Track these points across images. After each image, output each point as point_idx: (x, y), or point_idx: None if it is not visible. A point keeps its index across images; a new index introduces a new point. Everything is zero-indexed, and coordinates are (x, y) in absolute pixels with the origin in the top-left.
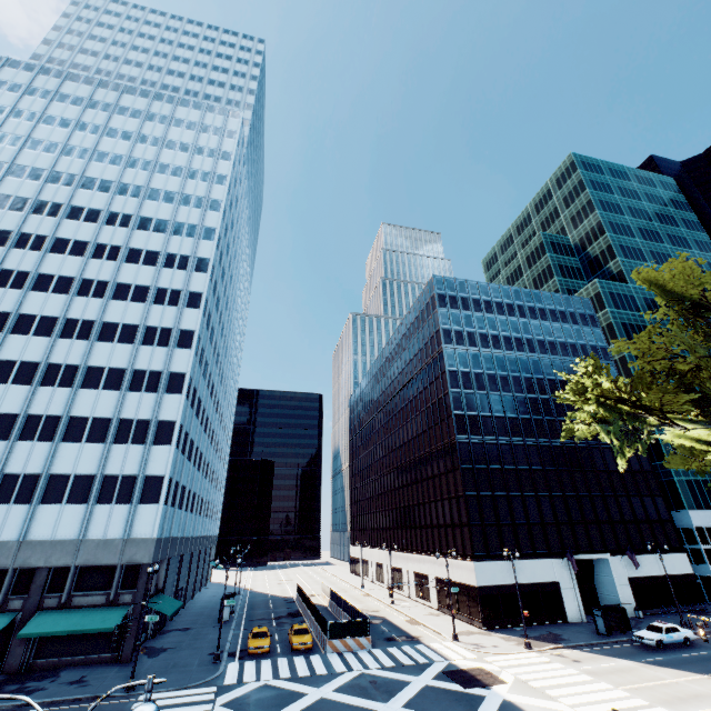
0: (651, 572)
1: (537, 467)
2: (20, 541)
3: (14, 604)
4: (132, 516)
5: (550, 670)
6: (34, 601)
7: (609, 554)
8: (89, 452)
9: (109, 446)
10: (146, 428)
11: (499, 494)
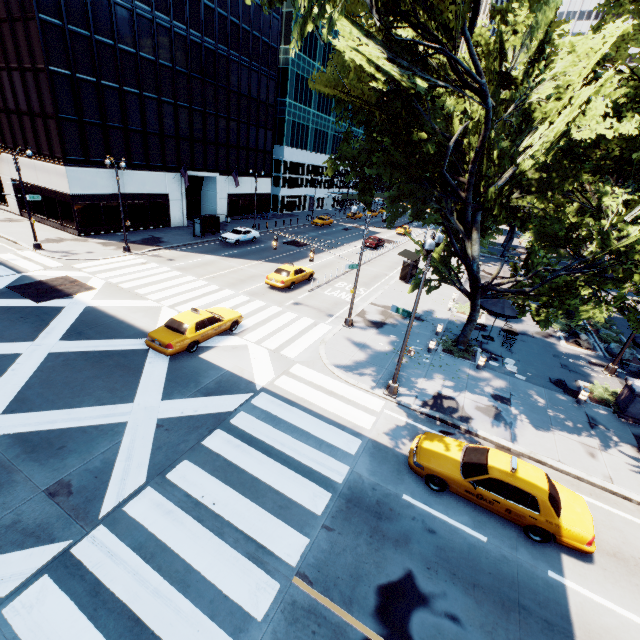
0: (245, 191)
1: (166, 62)
2: None
3: None
4: None
5: (145, 271)
6: None
7: (219, 174)
8: None
9: None
10: None
11: (108, 85)
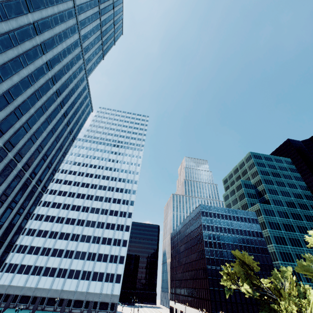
0: None
1: None
2: (87, 292)
3: (85, 311)
4: (113, 286)
5: None
6: (90, 311)
7: None
8: (103, 265)
9: (108, 263)
10: (117, 258)
11: (221, 289)
